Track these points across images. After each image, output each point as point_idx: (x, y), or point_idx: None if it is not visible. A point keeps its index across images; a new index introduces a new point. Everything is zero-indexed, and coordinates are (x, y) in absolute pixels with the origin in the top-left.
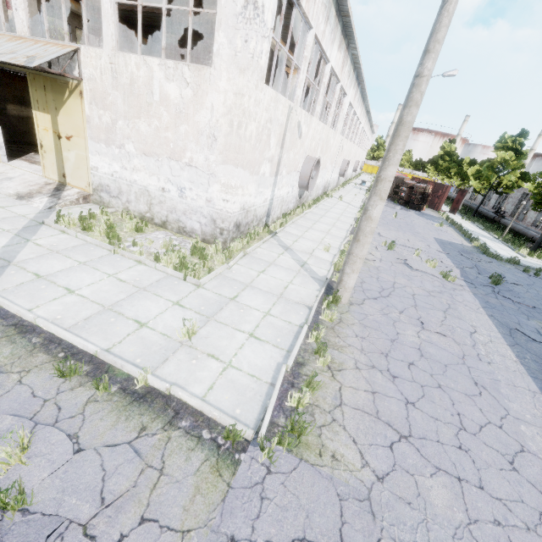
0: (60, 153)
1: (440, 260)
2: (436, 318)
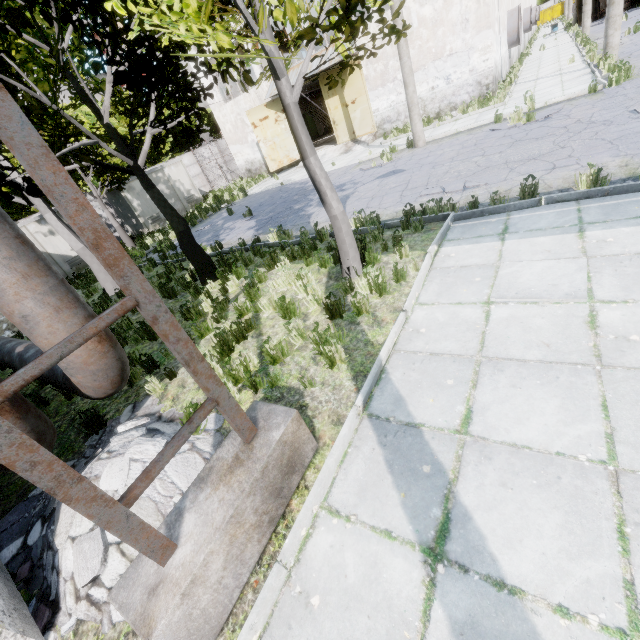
0: (348, 118)
1: None
2: None
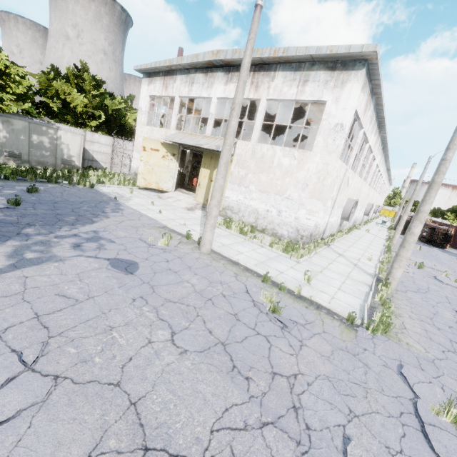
0: (209, 189)
1: None
2: None
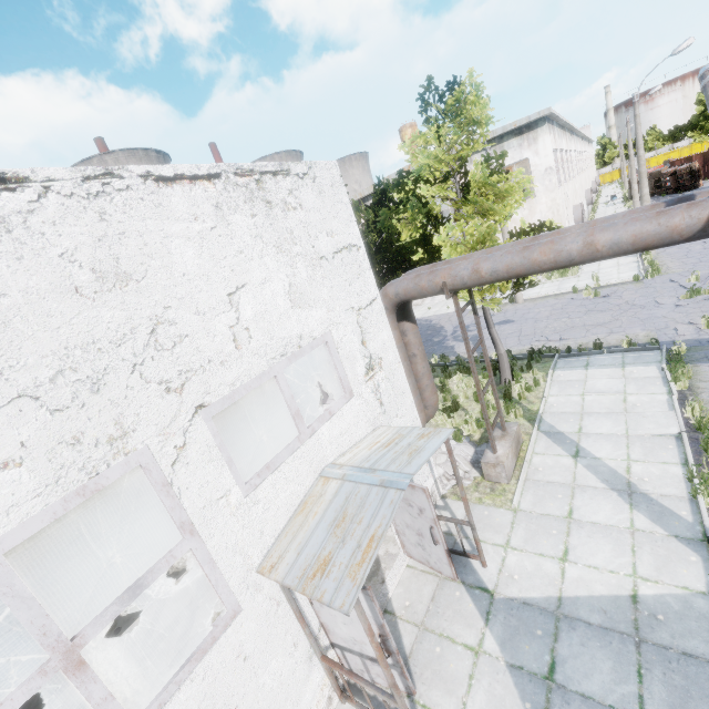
0: None
1: None
2: None
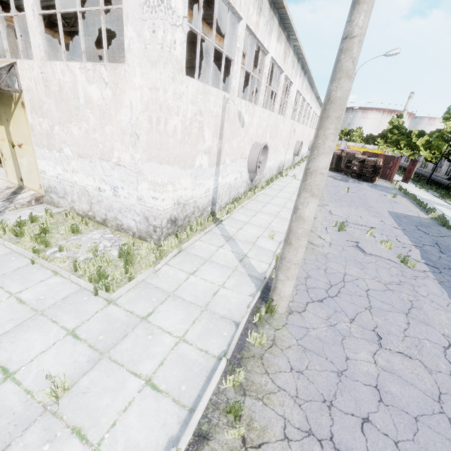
0: (16, 160)
1: (396, 238)
2: (397, 327)
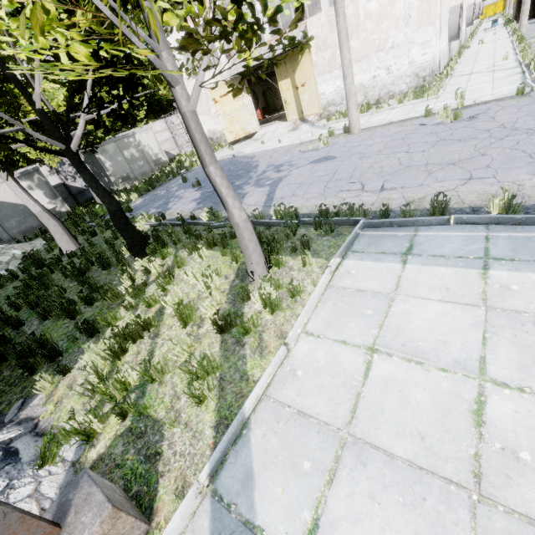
0: (298, 99)
1: None
2: None
